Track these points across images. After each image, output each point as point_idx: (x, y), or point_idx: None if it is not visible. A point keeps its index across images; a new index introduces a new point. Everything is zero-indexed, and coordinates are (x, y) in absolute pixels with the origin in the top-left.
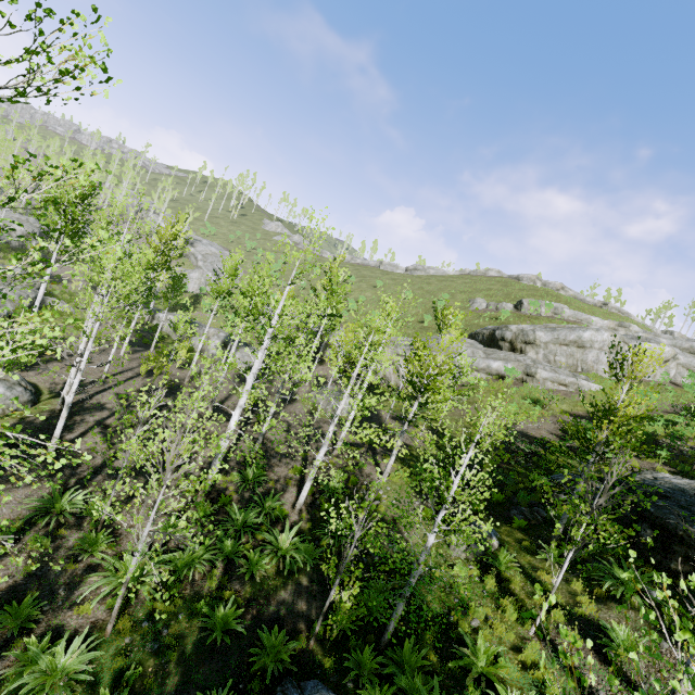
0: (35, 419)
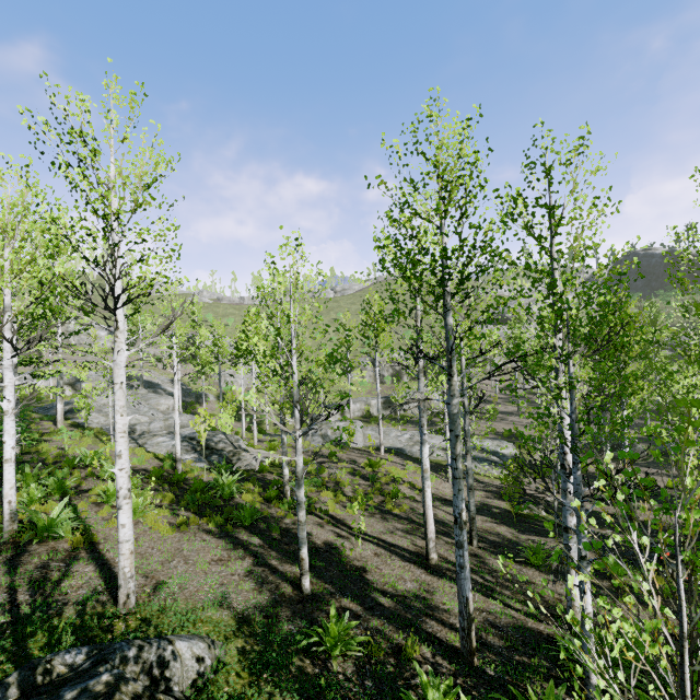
0: None
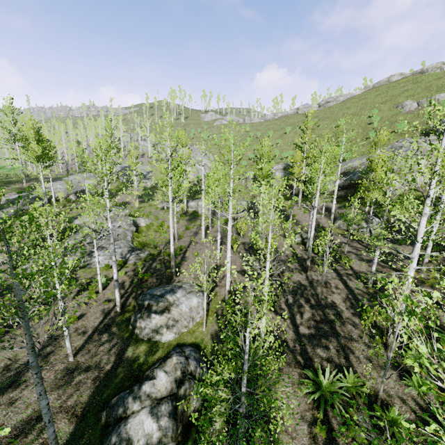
0: (222, 312)
